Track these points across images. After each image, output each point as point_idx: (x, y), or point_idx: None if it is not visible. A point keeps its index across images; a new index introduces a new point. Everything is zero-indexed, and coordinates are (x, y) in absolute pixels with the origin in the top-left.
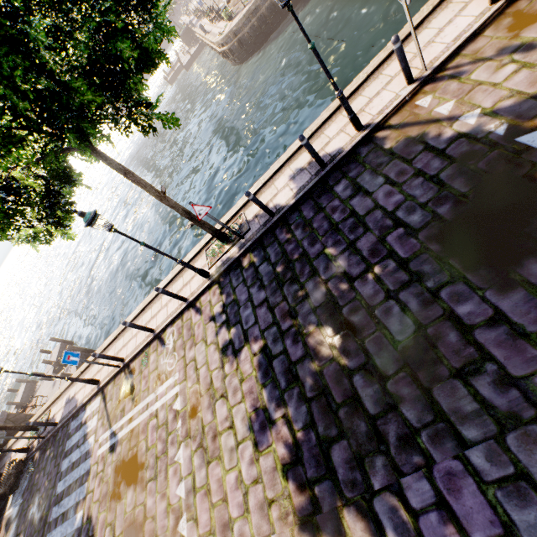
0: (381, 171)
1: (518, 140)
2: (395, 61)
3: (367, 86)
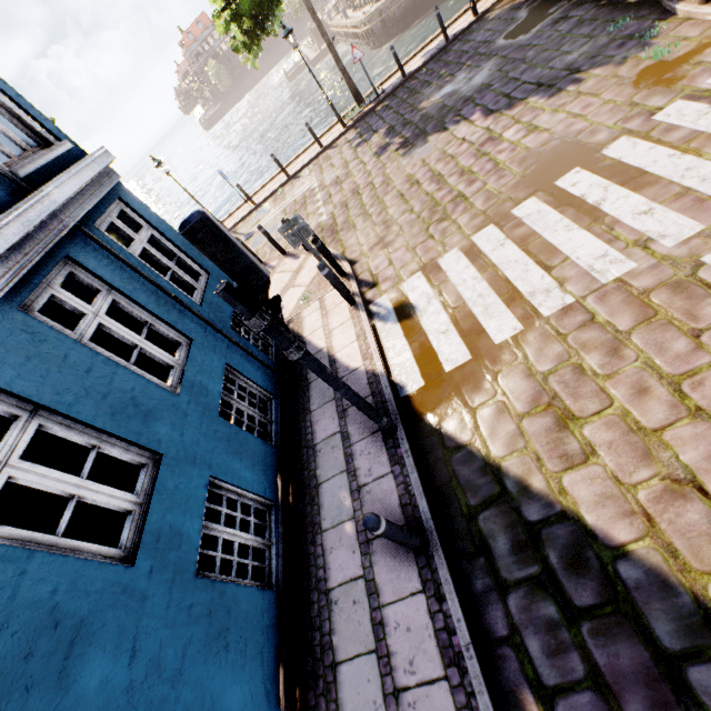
0: (483, 29)
1: None
2: None
3: None
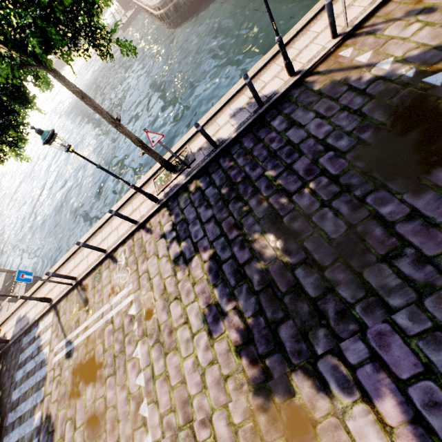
0: (312, 108)
1: (425, 80)
2: (320, 20)
3: (296, 40)
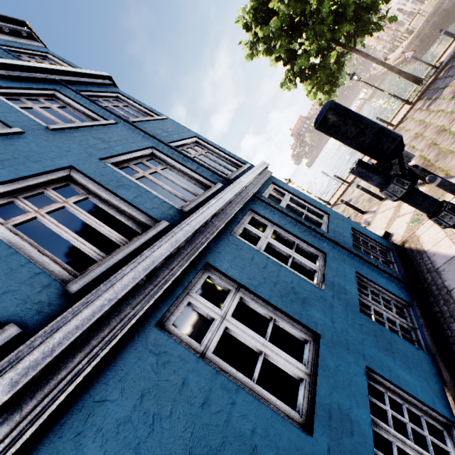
0: None
1: None
2: None
3: None
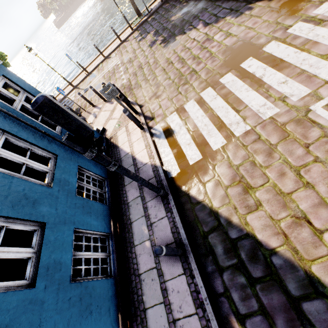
0: None
1: None
2: None
3: None
